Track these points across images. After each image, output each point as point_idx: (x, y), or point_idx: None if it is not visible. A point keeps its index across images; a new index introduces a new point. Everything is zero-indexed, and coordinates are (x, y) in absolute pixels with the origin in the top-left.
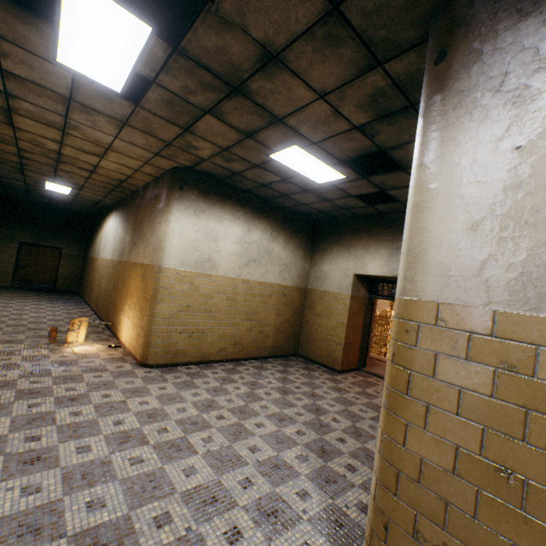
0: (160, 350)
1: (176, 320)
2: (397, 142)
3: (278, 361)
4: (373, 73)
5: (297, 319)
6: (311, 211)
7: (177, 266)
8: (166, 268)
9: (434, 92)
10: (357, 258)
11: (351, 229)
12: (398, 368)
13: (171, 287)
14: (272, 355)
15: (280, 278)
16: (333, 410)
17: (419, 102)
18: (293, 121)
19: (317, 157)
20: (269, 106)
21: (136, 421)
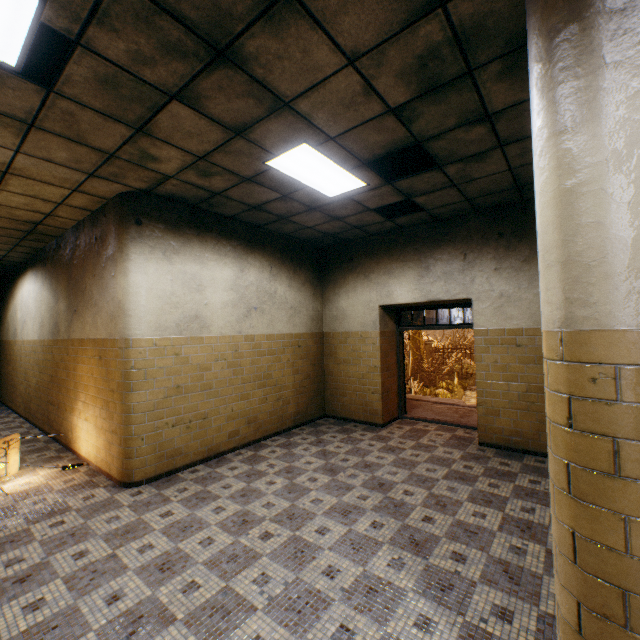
0: (149, 457)
1: (164, 410)
2: (439, 129)
3: (306, 430)
4: (429, 20)
5: (318, 372)
6: (316, 235)
7: (153, 334)
8: (136, 339)
9: (567, 20)
10: (381, 286)
11: (366, 251)
12: (588, 435)
13: (148, 365)
14: (296, 424)
15: (290, 326)
16: (399, 480)
17: (479, 66)
18: (306, 105)
19: (333, 159)
20: (272, 81)
21: (142, 584)
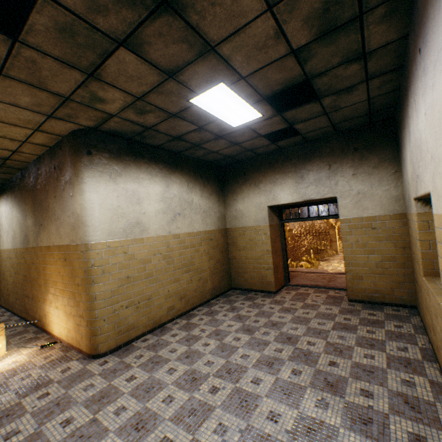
0: (110, 333)
1: (118, 296)
2: (325, 67)
3: (221, 300)
4: None
5: (225, 257)
6: (218, 157)
7: (106, 239)
8: (94, 244)
9: None
10: (268, 192)
11: (255, 168)
12: None
13: (104, 263)
14: (213, 296)
15: (204, 225)
16: (301, 333)
17: (369, 10)
18: (228, 49)
19: (241, 95)
20: (203, 27)
21: None
